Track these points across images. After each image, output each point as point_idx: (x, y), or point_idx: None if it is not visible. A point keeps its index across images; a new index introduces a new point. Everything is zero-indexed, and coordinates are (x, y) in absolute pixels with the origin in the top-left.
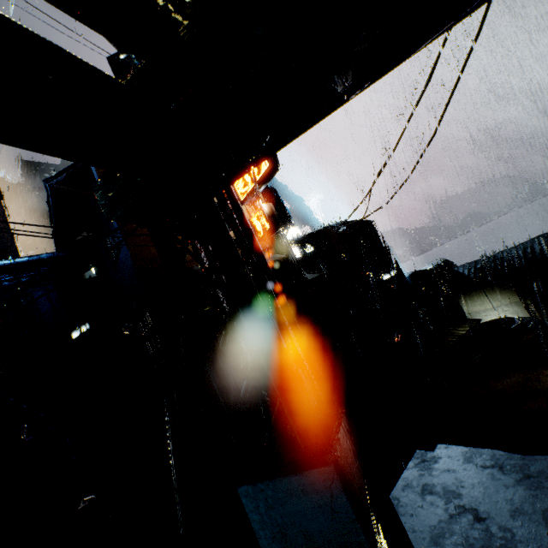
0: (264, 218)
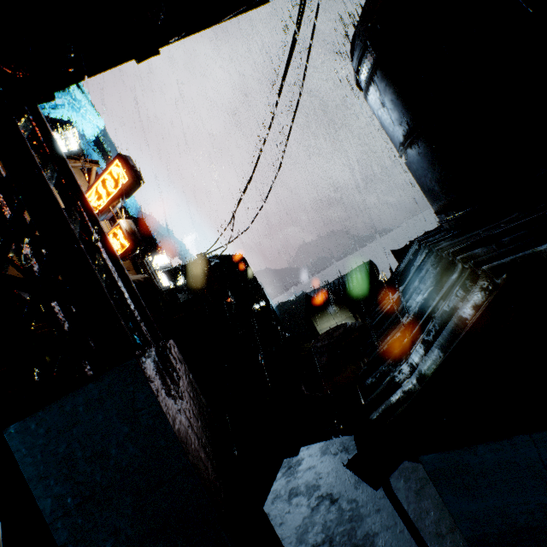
0: (122, 235)
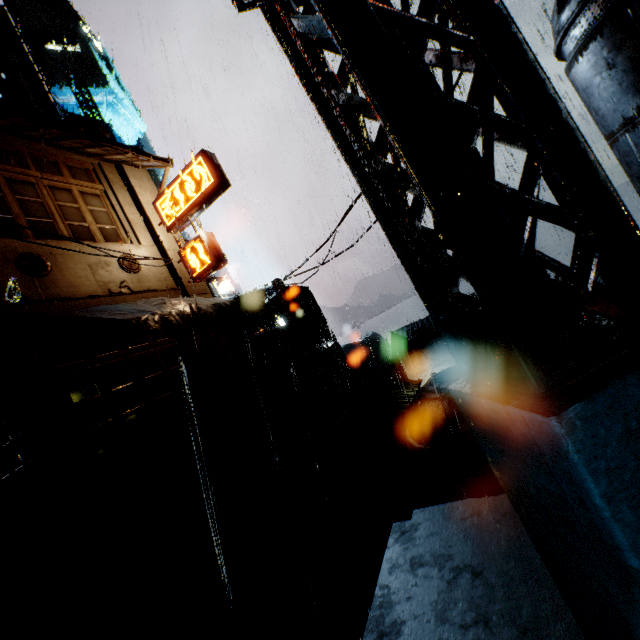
0: (202, 250)
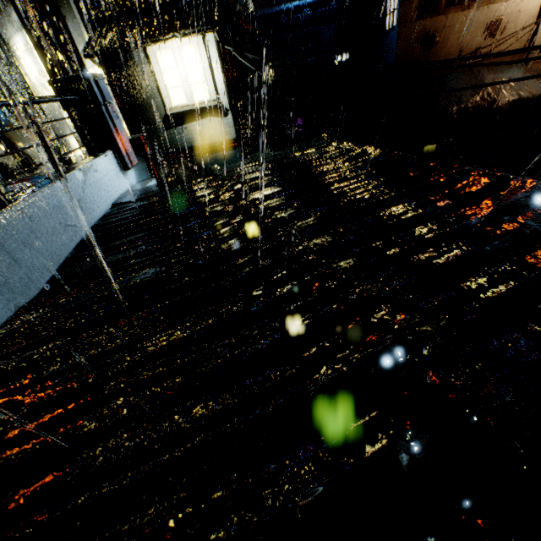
0: None
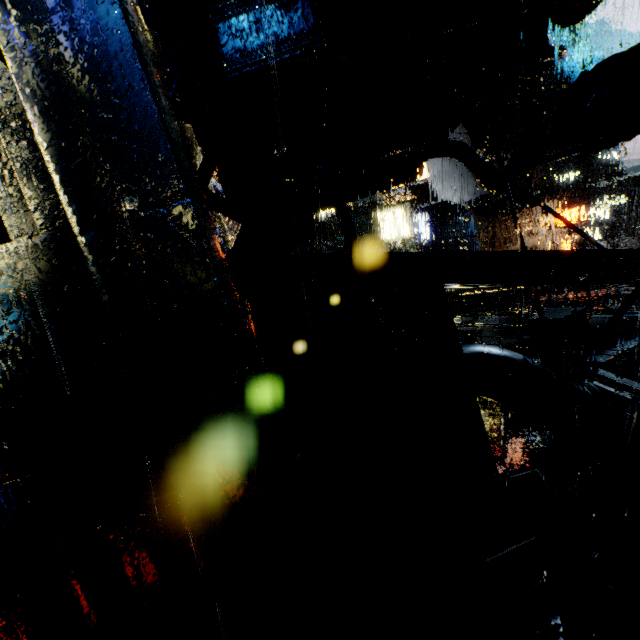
0: (572, 245)
